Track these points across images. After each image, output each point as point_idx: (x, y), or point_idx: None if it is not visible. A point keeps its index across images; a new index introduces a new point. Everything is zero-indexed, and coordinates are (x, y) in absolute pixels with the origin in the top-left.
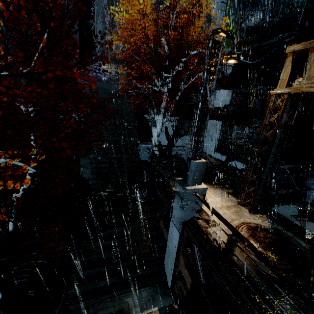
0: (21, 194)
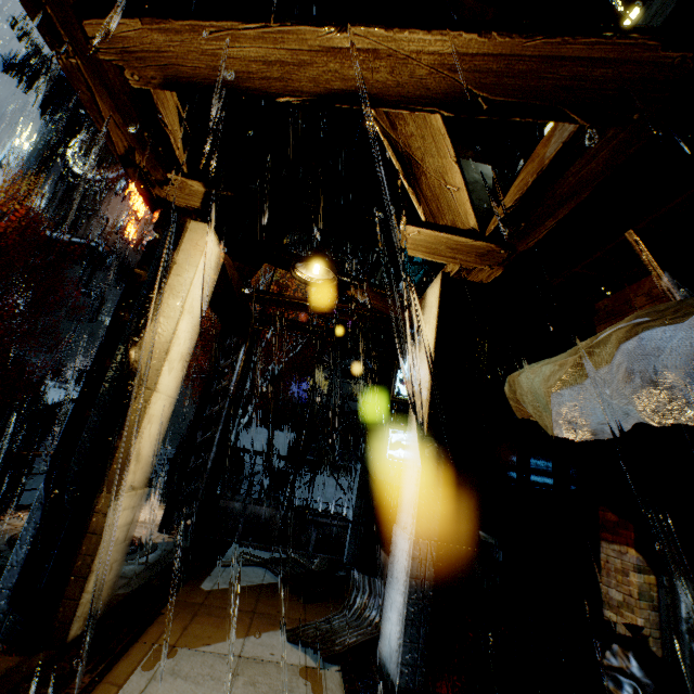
0: None
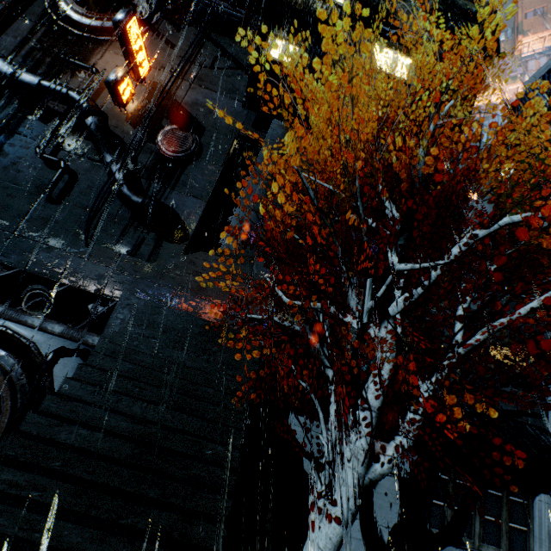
0: None
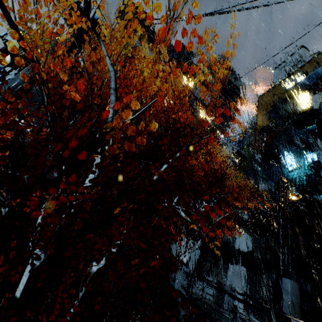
0: (102, 264)
